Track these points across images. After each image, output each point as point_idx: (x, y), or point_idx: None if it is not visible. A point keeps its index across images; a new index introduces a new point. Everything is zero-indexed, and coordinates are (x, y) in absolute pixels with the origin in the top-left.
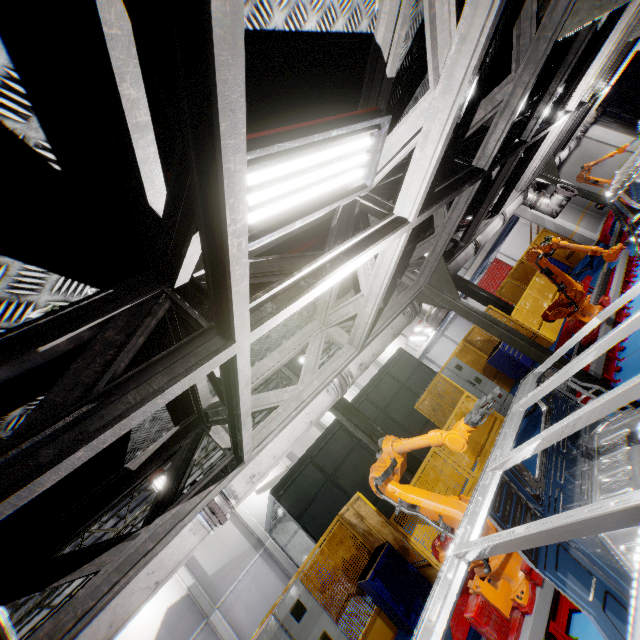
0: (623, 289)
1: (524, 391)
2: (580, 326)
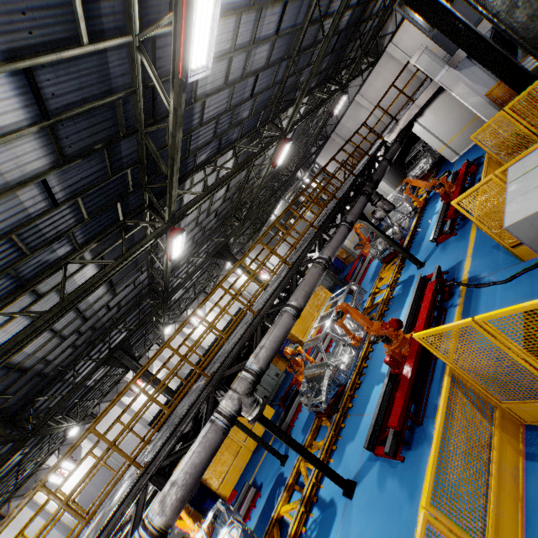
0: (326, 351)
1: (208, 519)
2: (296, 383)
